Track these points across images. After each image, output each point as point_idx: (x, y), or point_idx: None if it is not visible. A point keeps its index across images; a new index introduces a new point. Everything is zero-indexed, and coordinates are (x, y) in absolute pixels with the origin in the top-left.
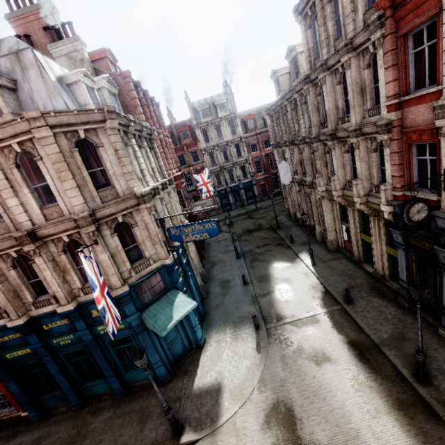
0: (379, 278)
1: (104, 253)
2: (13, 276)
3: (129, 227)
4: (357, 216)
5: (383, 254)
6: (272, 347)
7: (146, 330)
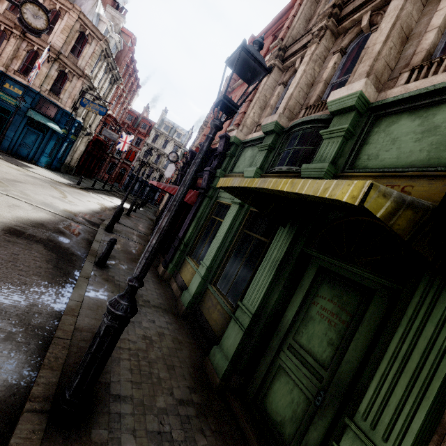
0: None
1: (47, 69)
2: None
3: (67, 80)
4: None
5: None
6: (77, 188)
7: (24, 117)
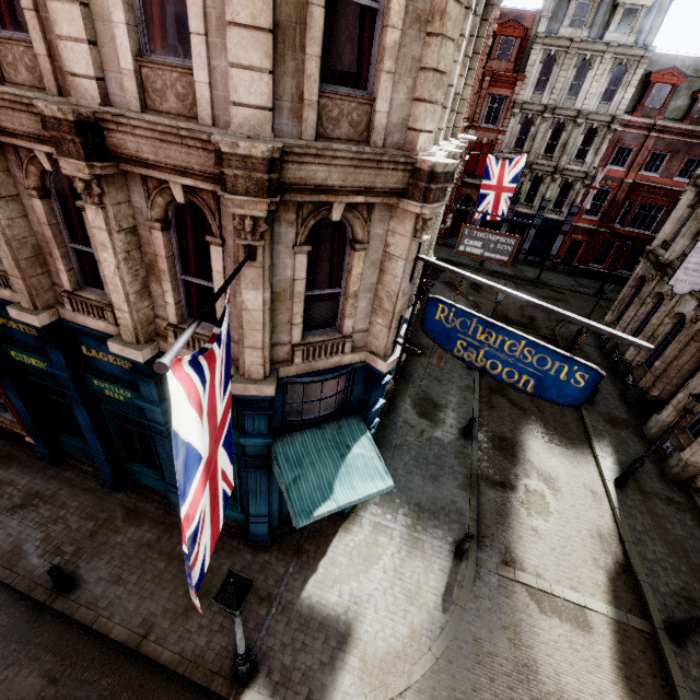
0: None
1: (258, 290)
2: (38, 214)
3: (344, 239)
4: None
5: None
6: (473, 616)
7: (267, 469)
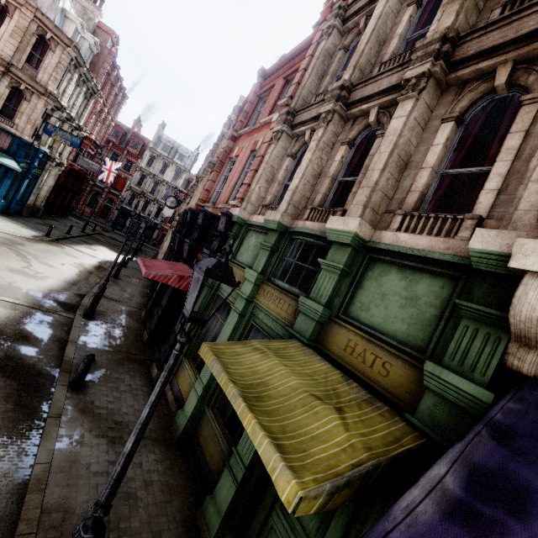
0: None
1: None
2: None
3: (23, 98)
4: None
5: None
6: (46, 242)
7: None
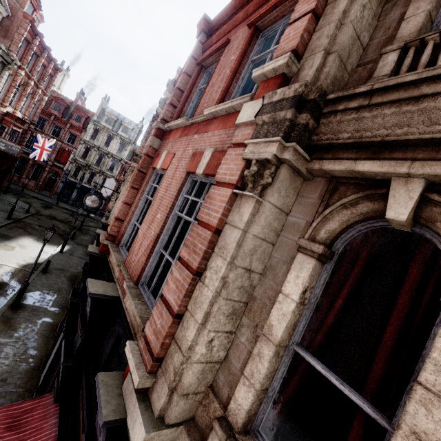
0: None
1: None
2: None
3: None
4: None
5: None
6: None
7: None
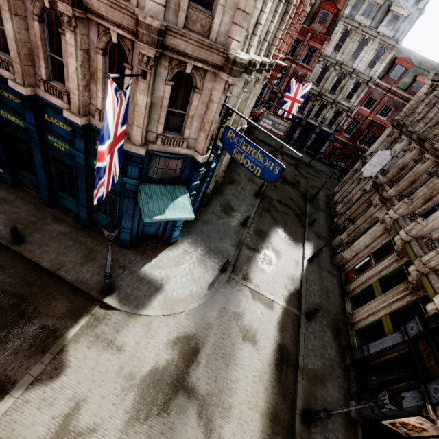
0: (348, 321)
1: (145, 95)
2: (35, 30)
3: (191, 86)
4: (393, 268)
5: (375, 314)
6: (222, 294)
7: (135, 200)
